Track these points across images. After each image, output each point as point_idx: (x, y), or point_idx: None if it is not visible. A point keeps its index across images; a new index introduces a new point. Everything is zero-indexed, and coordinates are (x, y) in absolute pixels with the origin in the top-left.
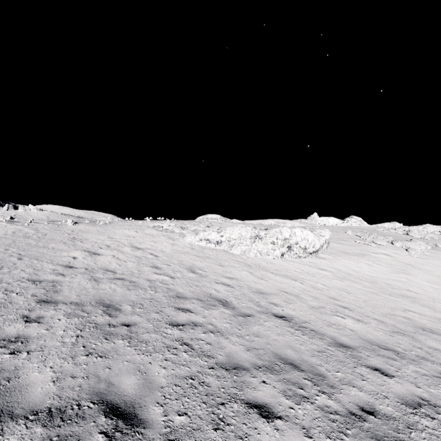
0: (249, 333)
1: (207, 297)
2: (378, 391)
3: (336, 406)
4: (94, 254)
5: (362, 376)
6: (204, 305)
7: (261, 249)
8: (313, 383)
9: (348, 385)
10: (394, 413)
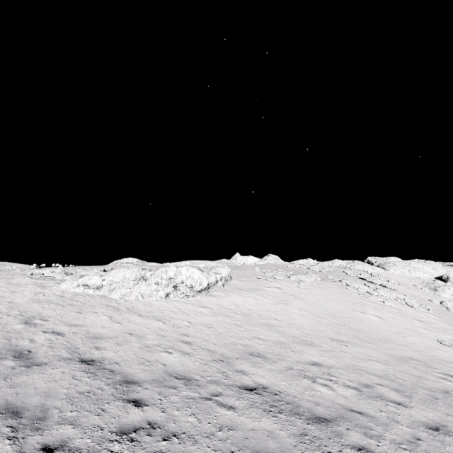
0: (3, 385)
1: (6, 350)
2: (100, 424)
3: (7, 451)
4: None
5: (103, 411)
6: None
7: (144, 290)
8: (14, 429)
9: (65, 424)
10: (87, 444)
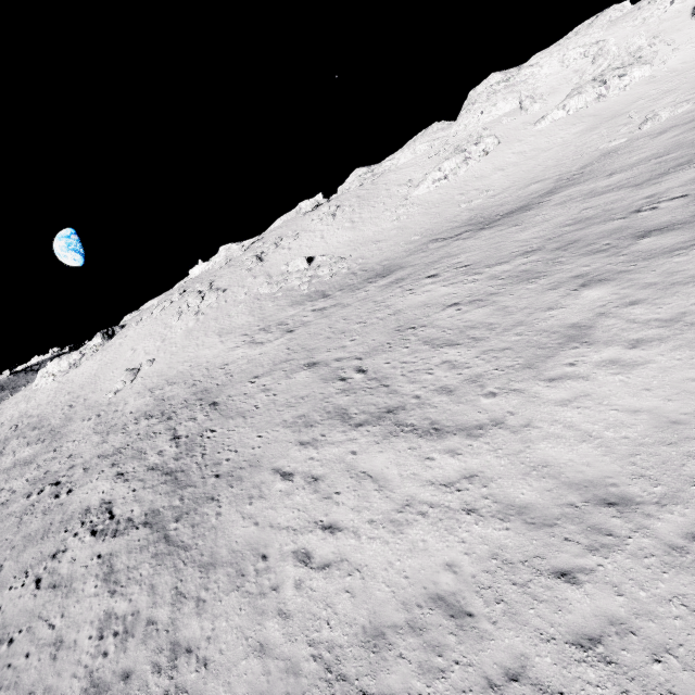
0: None
1: None
2: None
3: None
4: None
5: None
6: None
7: (44, 382)
8: None
9: None
10: None
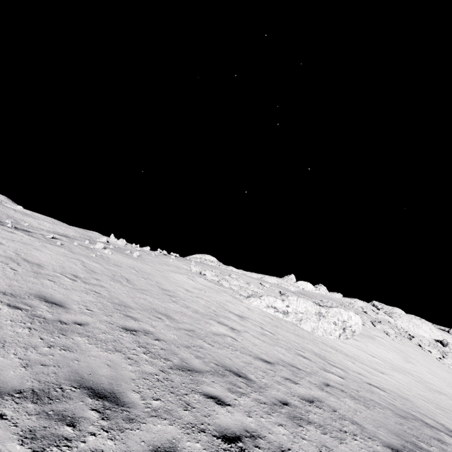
0: None
1: (403, 411)
2: None
3: None
4: (233, 329)
5: None
6: (429, 429)
7: (326, 328)
8: None
9: None
10: None
